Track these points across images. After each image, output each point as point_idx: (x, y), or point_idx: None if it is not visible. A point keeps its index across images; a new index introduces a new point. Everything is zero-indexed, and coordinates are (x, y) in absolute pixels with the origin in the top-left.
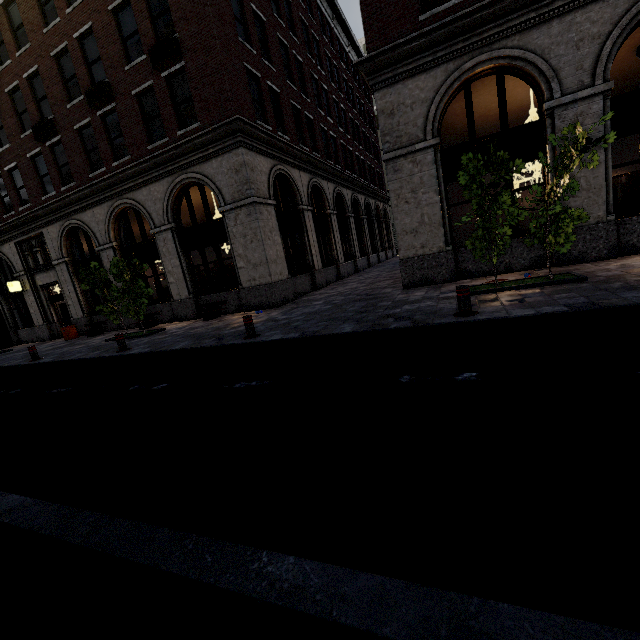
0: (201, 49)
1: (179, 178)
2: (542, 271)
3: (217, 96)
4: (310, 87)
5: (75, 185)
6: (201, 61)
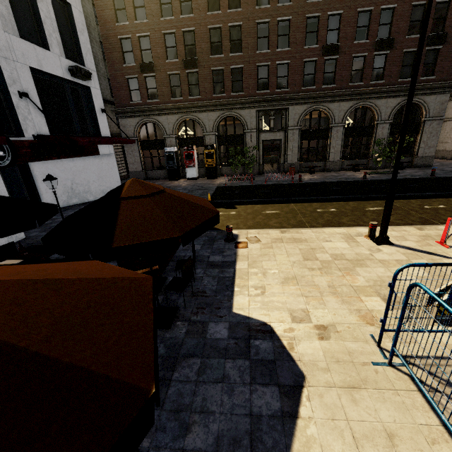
0: None
1: None
2: None
3: (450, 68)
4: None
5: (334, 86)
6: (450, 49)
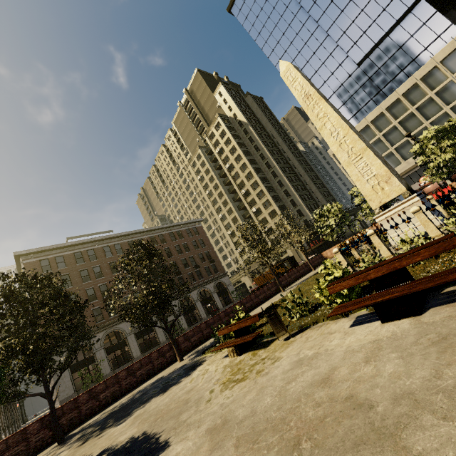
0: None
1: None
2: None
3: None
4: None
5: None
6: None
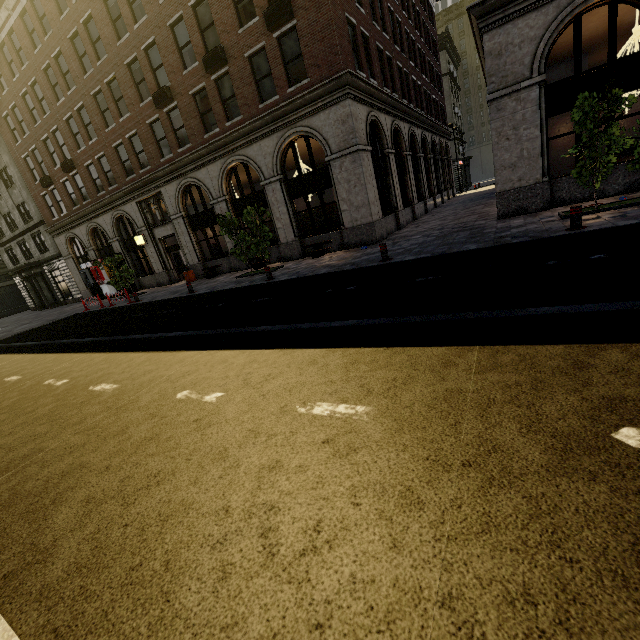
0: (312, 6)
1: (288, 133)
2: (636, 194)
3: (327, 51)
4: (388, 23)
5: (190, 146)
6: (312, 18)
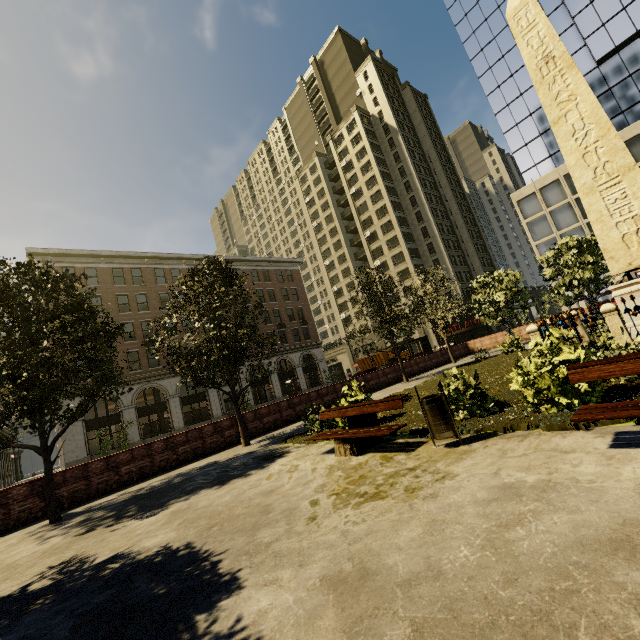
0: None
1: None
2: None
3: None
4: None
5: None
6: None
